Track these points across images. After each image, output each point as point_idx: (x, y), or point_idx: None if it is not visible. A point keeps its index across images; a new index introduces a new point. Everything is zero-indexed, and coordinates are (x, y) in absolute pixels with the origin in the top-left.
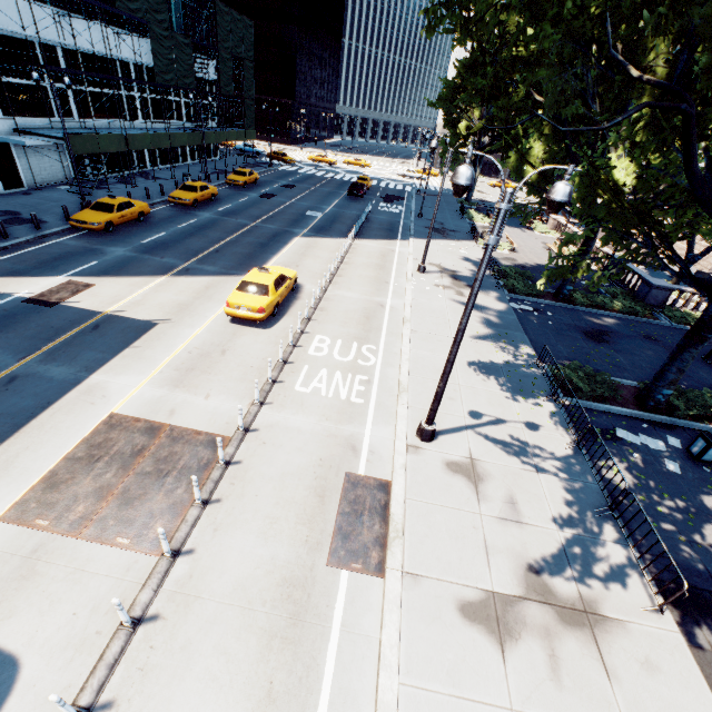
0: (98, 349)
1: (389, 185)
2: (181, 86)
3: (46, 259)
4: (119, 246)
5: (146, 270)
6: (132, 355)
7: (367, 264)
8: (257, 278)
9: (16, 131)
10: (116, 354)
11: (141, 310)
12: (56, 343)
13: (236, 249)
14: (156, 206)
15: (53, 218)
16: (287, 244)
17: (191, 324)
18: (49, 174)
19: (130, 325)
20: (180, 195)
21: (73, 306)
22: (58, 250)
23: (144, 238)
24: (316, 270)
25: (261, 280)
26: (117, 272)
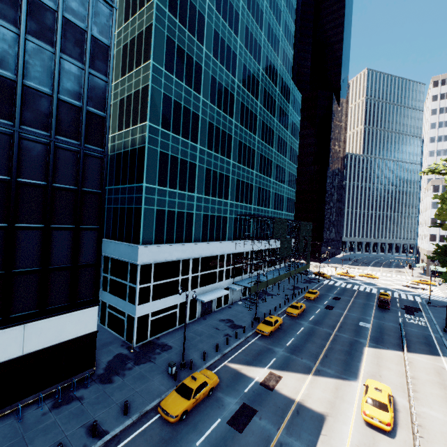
0: (307, 431)
1: (401, 295)
2: (286, 255)
3: (254, 354)
4: (278, 347)
5: (299, 368)
6: (325, 441)
7: (430, 380)
8: (377, 396)
9: (233, 283)
10: (317, 438)
11: (312, 402)
12: (286, 420)
13: (335, 355)
14: (280, 315)
15: (246, 325)
16: (362, 353)
17: (343, 421)
18: (235, 296)
19: (312, 414)
20: (291, 311)
21: (280, 392)
22: (256, 348)
23: (286, 341)
24: (395, 382)
25: (380, 399)
26: (286, 367)
